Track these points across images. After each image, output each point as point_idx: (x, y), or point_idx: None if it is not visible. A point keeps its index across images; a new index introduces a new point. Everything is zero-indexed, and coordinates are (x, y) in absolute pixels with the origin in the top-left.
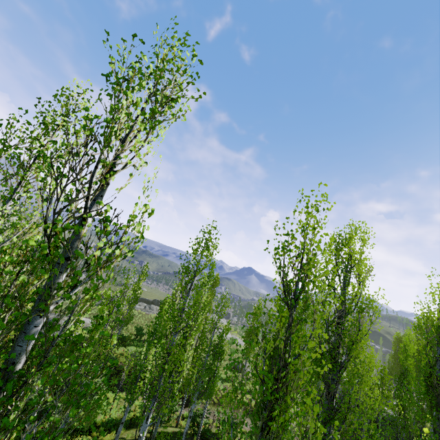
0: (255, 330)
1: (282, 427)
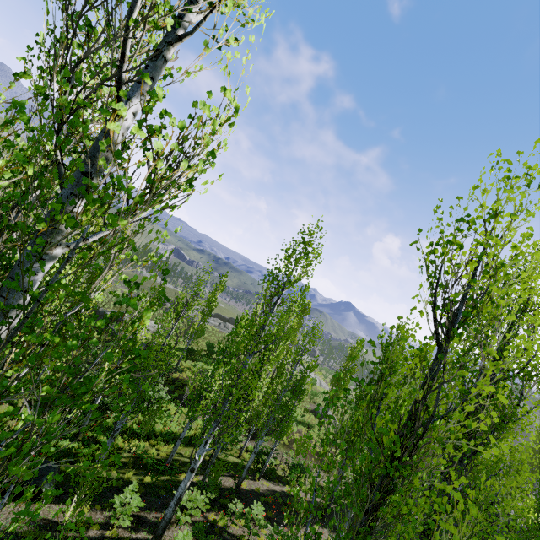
0: (346, 375)
1: (398, 518)
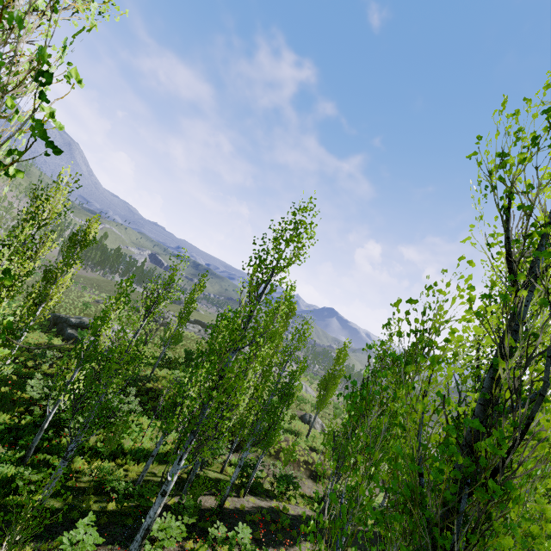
0: (334, 378)
1: None
